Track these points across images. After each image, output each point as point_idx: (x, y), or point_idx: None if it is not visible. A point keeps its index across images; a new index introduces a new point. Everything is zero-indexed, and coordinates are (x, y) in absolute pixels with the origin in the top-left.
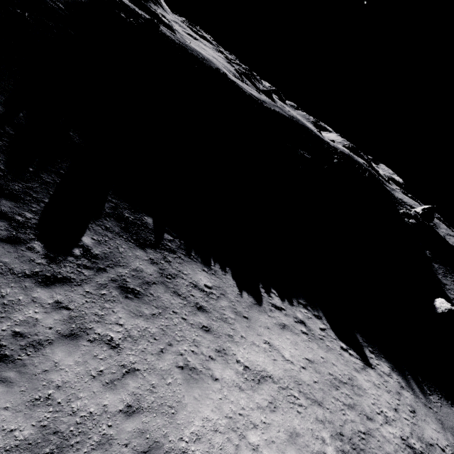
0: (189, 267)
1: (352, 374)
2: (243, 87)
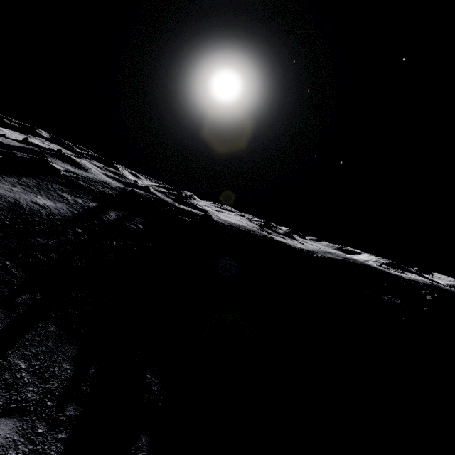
0: None
1: None
2: (290, 244)
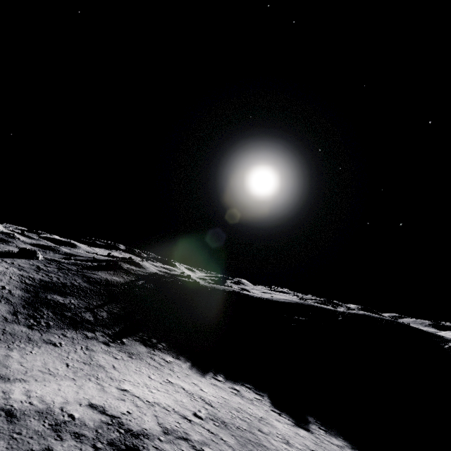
0: (165, 354)
1: (269, 419)
2: (254, 295)
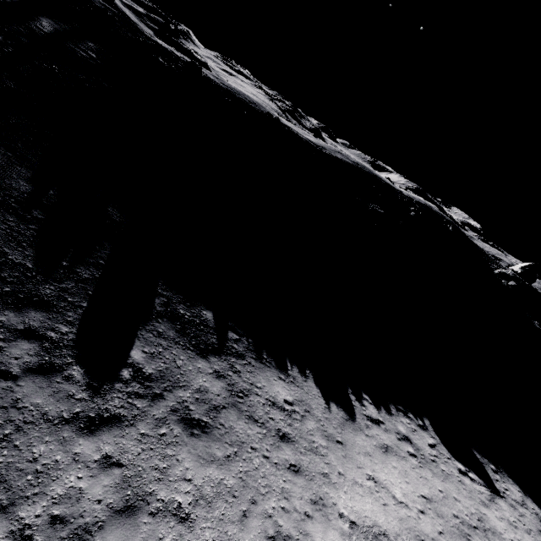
0: (262, 376)
1: (481, 511)
2: (298, 132)
